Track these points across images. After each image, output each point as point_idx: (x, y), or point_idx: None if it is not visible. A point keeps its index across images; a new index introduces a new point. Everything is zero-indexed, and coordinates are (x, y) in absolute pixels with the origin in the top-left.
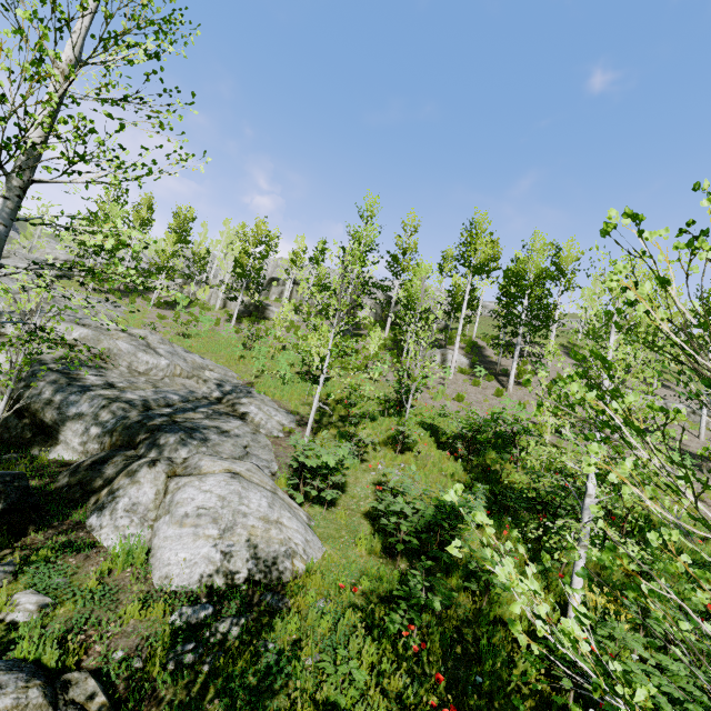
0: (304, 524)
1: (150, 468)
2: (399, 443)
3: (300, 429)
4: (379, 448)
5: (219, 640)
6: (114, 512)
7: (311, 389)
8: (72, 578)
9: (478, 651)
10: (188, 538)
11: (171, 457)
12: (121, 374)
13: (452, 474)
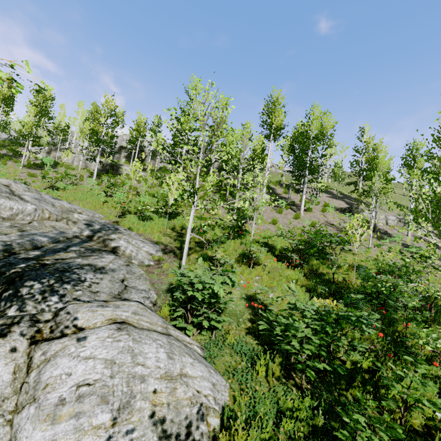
0: (204, 362)
1: (2, 337)
2: (252, 261)
3: (167, 256)
4: (235, 265)
5: None
6: None
7: (167, 223)
8: None
9: None
10: (66, 439)
11: (35, 314)
12: None
13: (296, 281)
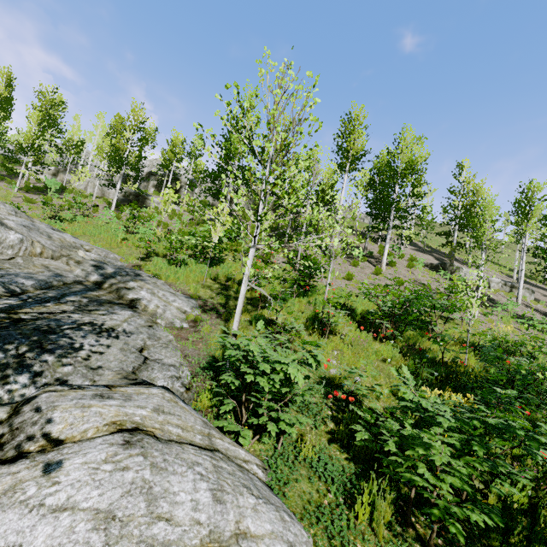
0: (272, 499)
1: None
2: (328, 328)
3: (206, 316)
4: (304, 334)
5: None
6: None
7: (208, 270)
8: None
9: None
10: None
11: None
12: None
13: (390, 359)
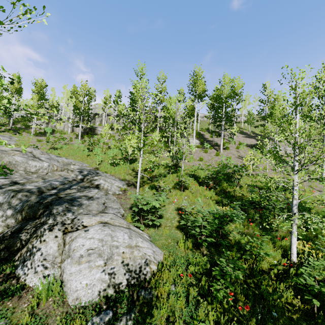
0: (149, 242)
1: (51, 231)
2: (182, 186)
3: (129, 188)
4: (172, 190)
5: None
6: (33, 263)
7: (129, 166)
8: (11, 317)
9: (260, 292)
10: (85, 270)
11: (63, 221)
12: (21, 175)
13: (211, 197)
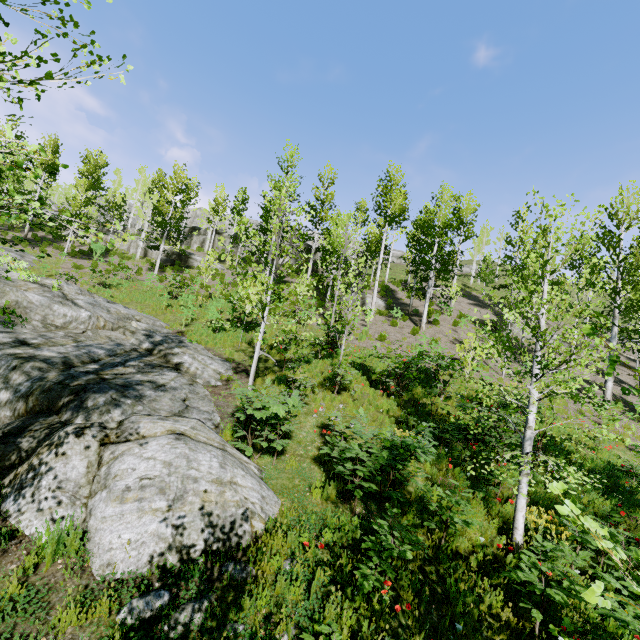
0: (258, 479)
1: (78, 437)
2: (337, 385)
3: (238, 376)
4: (317, 390)
5: (181, 634)
6: (37, 493)
7: (244, 335)
8: None
9: (445, 590)
10: (131, 515)
11: (103, 422)
12: (34, 330)
13: (388, 411)
